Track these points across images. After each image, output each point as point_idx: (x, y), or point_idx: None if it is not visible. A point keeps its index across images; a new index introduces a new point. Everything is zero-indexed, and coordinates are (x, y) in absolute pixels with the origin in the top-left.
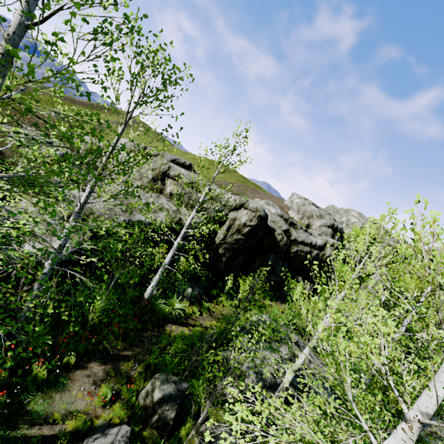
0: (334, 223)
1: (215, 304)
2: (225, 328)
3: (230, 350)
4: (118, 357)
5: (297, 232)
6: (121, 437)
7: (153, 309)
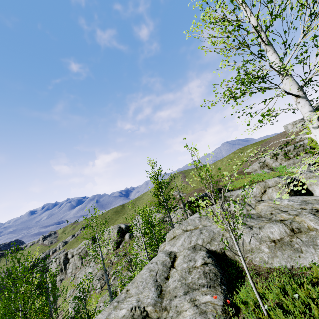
0: None
1: None
2: None
3: None
4: None
5: None
6: None
7: None
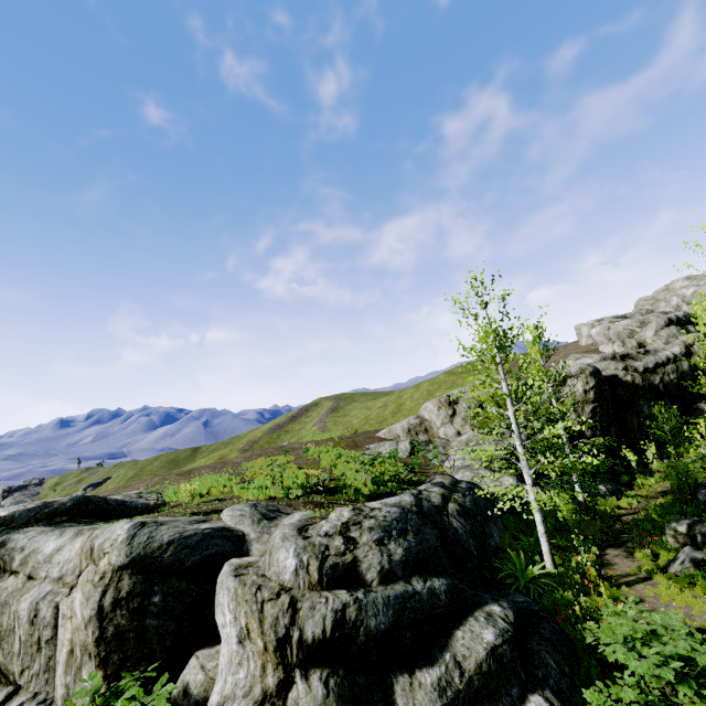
0: (668, 316)
1: (639, 490)
2: (678, 480)
3: (704, 489)
4: (619, 544)
5: (639, 360)
6: (688, 550)
7: (593, 514)
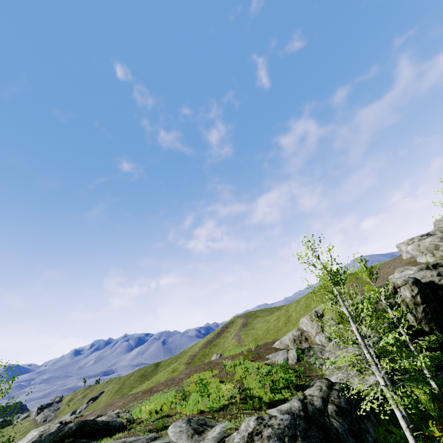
0: None
1: None
2: None
3: None
4: None
5: None
6: None
7: None
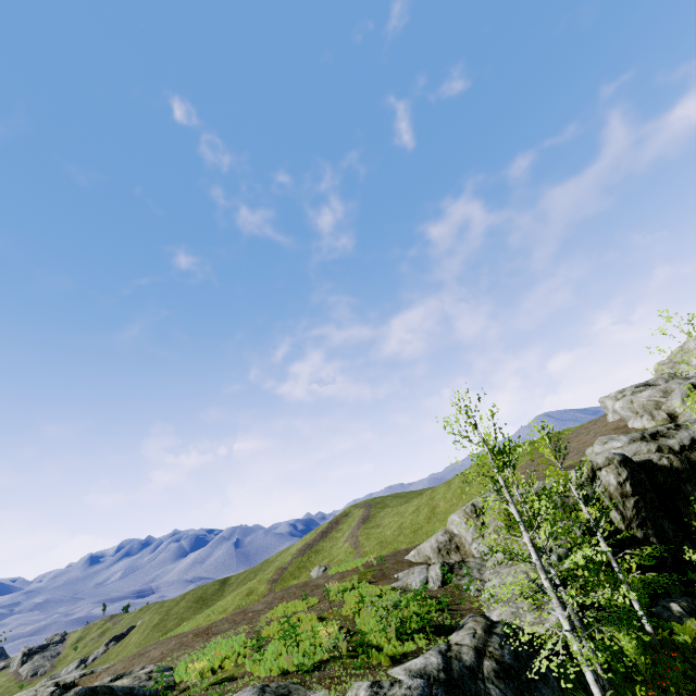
0: (690, 382)
1: None
2: None
3: None
4: None
5: (672, 437)
6: None
7: (672, 648)
